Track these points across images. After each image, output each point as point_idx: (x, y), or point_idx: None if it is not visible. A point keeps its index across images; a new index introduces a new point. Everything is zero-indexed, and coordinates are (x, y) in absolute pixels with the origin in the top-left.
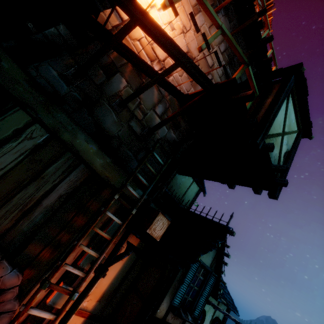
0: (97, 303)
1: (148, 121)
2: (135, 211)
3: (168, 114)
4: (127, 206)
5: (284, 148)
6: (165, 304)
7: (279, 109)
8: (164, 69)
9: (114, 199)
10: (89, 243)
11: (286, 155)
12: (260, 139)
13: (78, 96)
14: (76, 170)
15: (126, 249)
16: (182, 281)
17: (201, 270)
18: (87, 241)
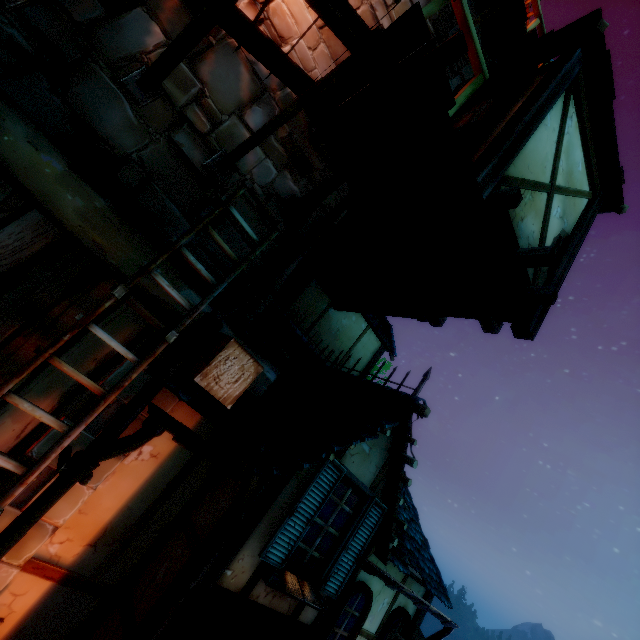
0: (88, 550)
1: (225, 140)
2: (175, 336)
3: (278, 133)
4: (152, 321)
5: (555, 224)
6: (248, 559)
7: (539, 117)
8: (267, 23)
9: (112, 297)
10: (60, 405)
11: (561, 244)
12: (485, 175)
13: (20, 40)
14: (17, 223)
15: (147, 423)
16: (291, 509)
17: (346, 490)
18: (54, 401)
